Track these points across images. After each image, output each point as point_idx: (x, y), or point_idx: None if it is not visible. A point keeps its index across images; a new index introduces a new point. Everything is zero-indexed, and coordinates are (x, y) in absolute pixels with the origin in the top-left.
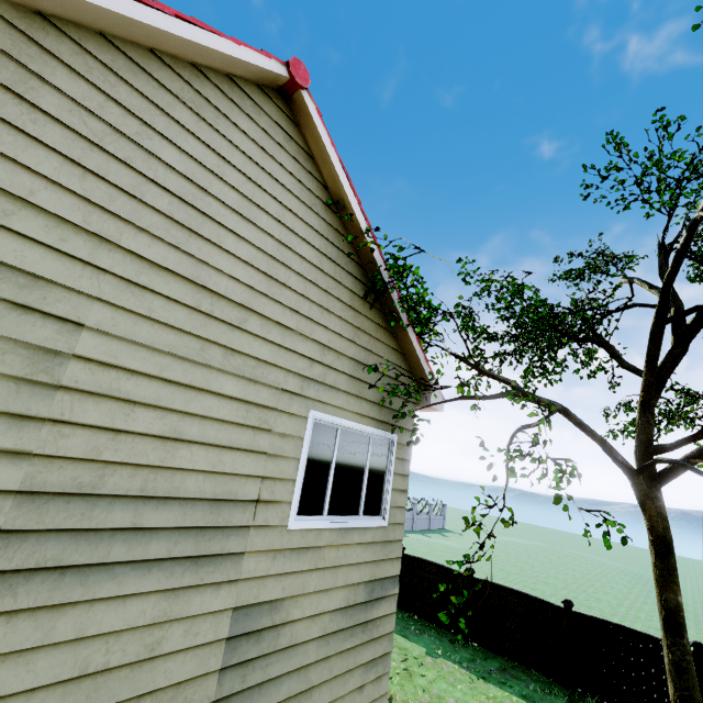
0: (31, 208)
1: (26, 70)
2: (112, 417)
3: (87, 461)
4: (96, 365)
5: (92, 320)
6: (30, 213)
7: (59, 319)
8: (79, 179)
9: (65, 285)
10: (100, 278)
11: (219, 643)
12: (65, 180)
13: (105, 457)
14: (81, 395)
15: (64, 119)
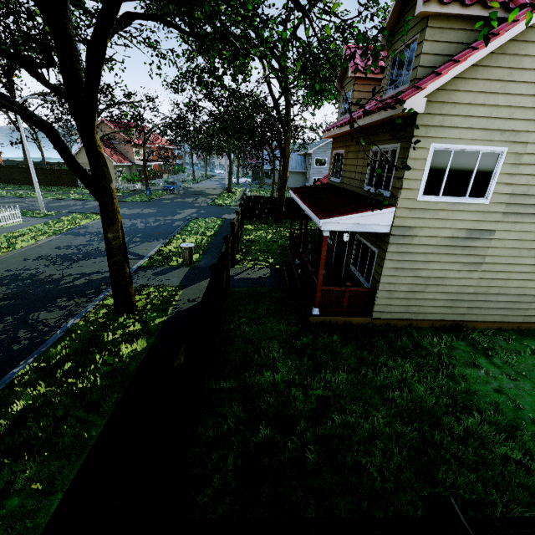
0: (518, 108)
1: (520, 56)
2: (533, 171)
3: (525, 185)
4: (530, 155)
5: (531, 140)
6: (517, 110)
7: (522, 143)
8: (532, 89)
9: (525, 131)
10: (534, 124)
11: None
12: (528, 92)
13: (530, 184)
14: (525, 166)
15: (530, 67)
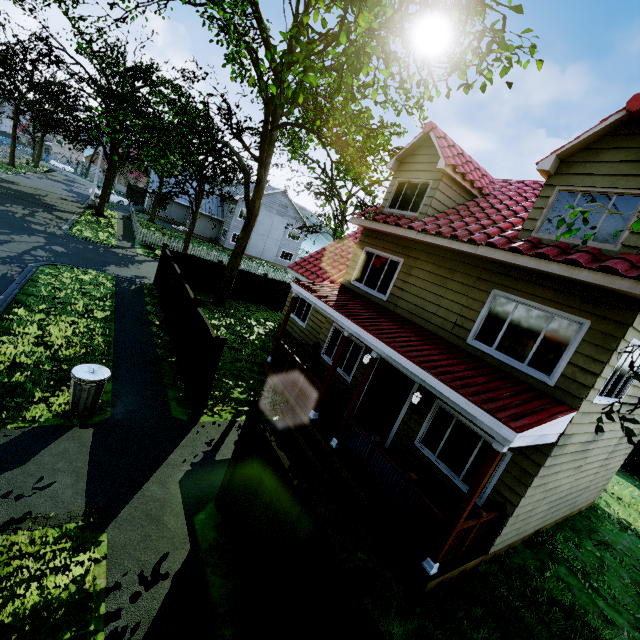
0: None
1: None
2: None
3: (638, 387)
4: None
5: None
6: None
7: None
8: None
9: None
10: None
11: (619, 437)
12: None
13: None
14: None
15: None
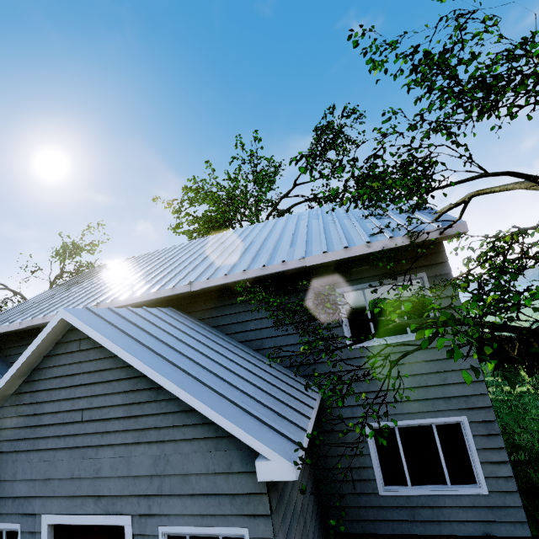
0: None
1: None
2: None
3: None
4: None
5: None
6: None
7: None
8: None
9: None
10: None
11: None
12: None
13: None
14: None
15: None
